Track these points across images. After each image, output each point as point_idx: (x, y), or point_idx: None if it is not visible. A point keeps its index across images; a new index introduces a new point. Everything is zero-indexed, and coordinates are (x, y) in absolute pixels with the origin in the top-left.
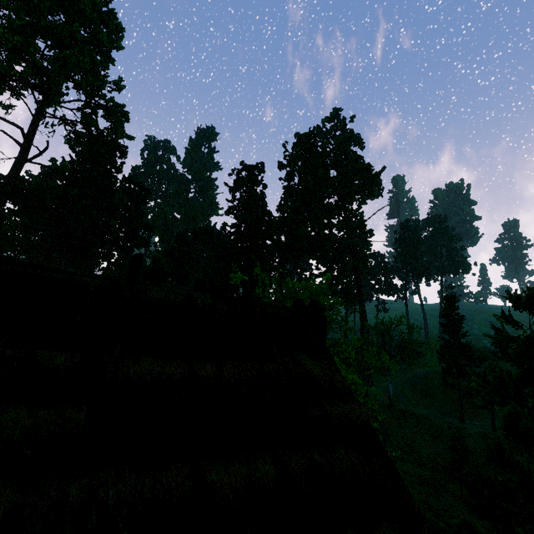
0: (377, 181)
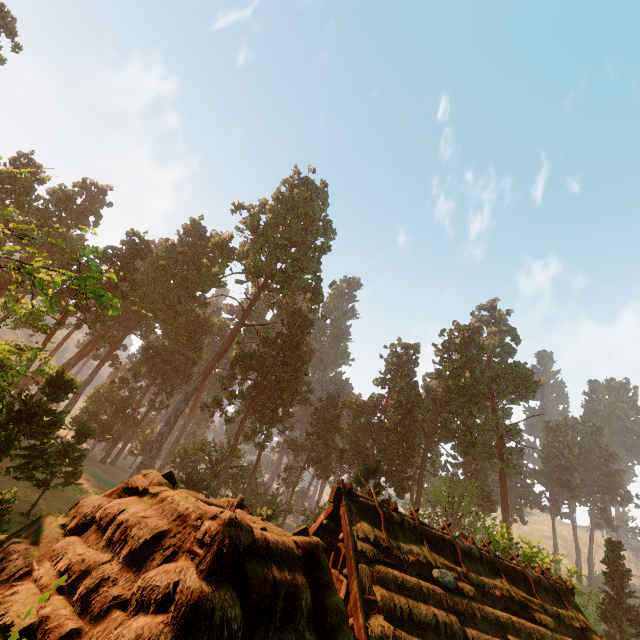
0: (534, 387)
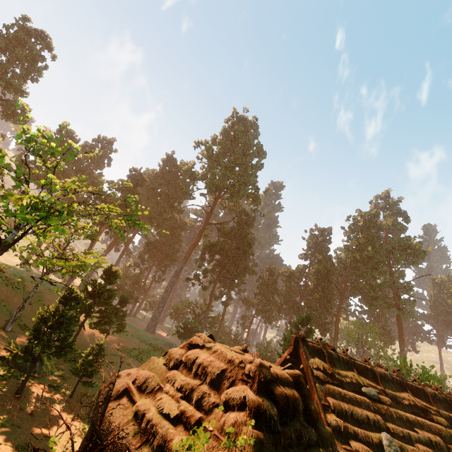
0: (422, 255)
